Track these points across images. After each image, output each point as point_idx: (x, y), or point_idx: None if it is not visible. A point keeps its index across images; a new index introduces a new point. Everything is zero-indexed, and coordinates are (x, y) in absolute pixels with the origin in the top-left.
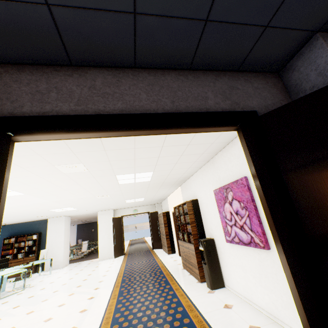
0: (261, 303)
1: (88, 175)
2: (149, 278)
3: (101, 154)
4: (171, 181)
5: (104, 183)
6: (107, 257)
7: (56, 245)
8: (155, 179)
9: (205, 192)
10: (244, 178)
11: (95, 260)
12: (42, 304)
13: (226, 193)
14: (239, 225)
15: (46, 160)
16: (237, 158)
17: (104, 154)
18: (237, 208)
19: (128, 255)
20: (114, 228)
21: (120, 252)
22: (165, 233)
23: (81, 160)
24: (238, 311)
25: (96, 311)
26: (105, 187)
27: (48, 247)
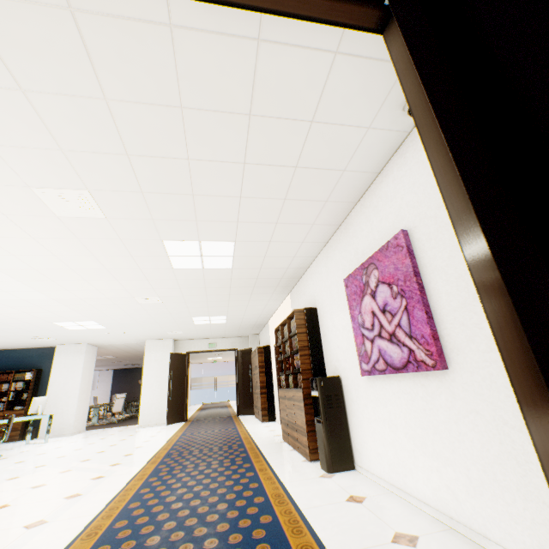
0: (423, 491)
1: (109, 231)
2: (217, 452)
3: (122, 165)
4: (273, 277)
5: (144, 260)
6: (155, 422)
7: (64, 394)
8: (241, 266)
9: (330, 289)
10: (401, 232)
11: (133, 426)
12: (5, 484)
13: (367, 277)
14: (387, 334)
15: (11, 166)
16: (390, 200)
17: (128, 168)
18: (384, 299)
19: (191, 422)
20: (171, 372)
21: (178, 415)
22: (260, 385)
23: (84, 179)
24: (374, 507)
25: (96, 498)
26: (148, 273)
27: (51, 396)
